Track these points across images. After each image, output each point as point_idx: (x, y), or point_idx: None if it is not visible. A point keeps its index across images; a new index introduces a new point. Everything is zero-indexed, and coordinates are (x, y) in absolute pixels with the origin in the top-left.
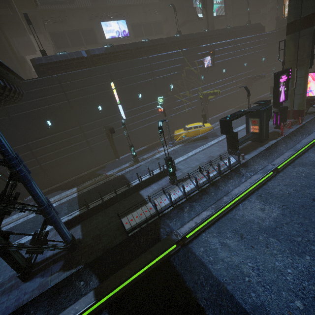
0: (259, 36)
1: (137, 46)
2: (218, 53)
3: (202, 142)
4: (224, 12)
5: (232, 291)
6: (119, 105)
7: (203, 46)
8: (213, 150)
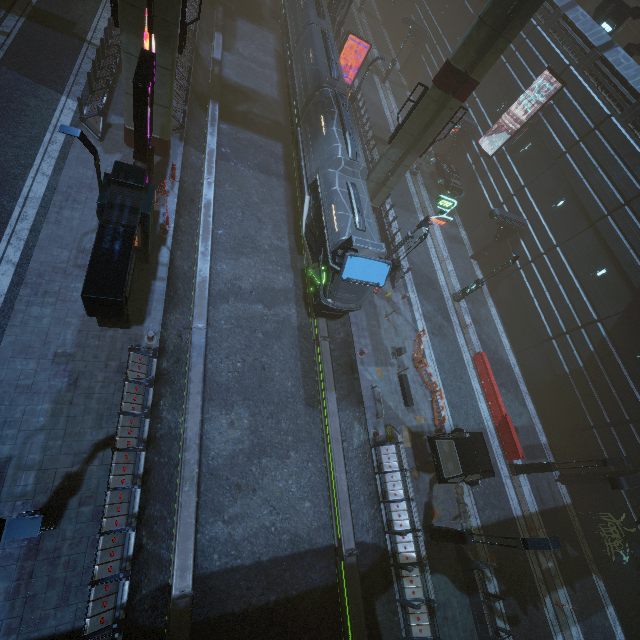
0: None
1: None
2: None
3: None
4: None
5: (272, 555)
6: None
7: None
8: (43, 327)
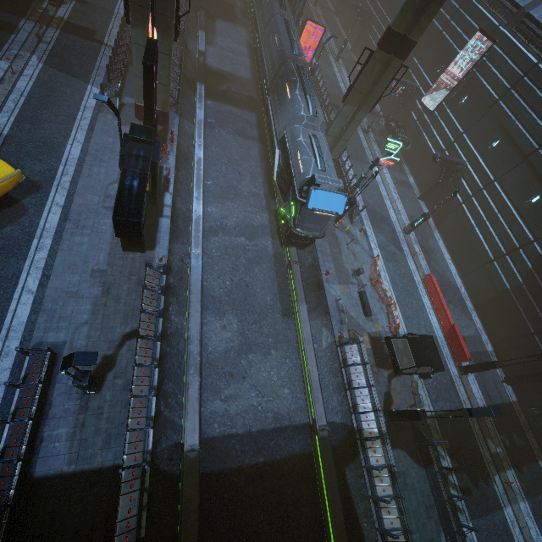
0: None
1: None
2: None
3: (18, 225)
4: None
5: (260, 427)
6: None
7: None
8: (83, 251)
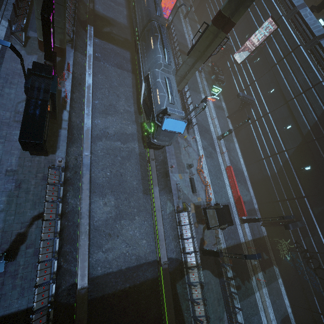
0: None
1: None
2: None
3: None
4: None
5: (127, 266)
6: None
7: None
8: None
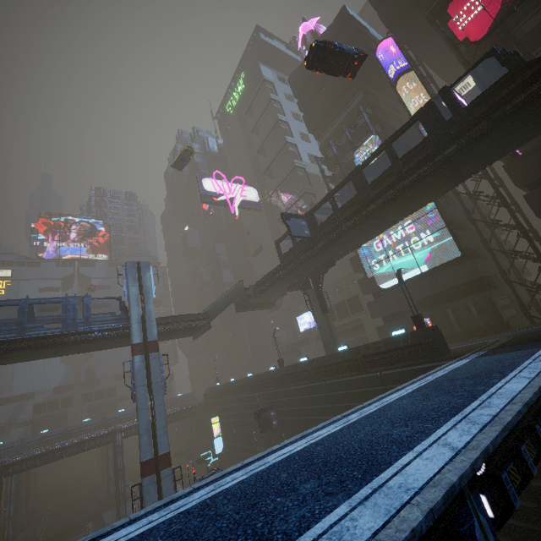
0: (397, 374)
1: (235, 384)
2: (300, 404)
3: None
4: (458, 249)
5: None
6: (219, 437)
7: (277, 390)
8: None
